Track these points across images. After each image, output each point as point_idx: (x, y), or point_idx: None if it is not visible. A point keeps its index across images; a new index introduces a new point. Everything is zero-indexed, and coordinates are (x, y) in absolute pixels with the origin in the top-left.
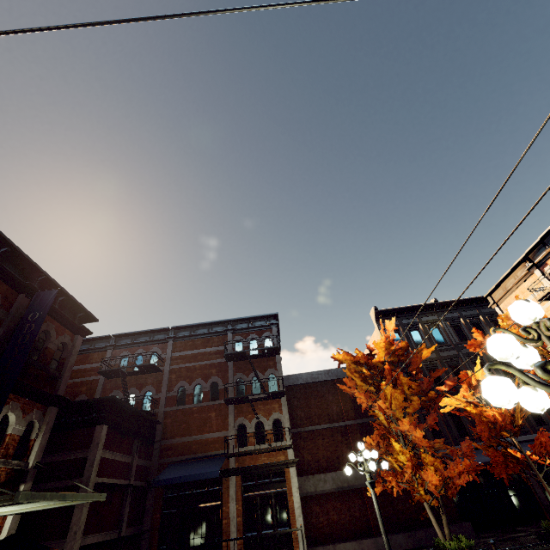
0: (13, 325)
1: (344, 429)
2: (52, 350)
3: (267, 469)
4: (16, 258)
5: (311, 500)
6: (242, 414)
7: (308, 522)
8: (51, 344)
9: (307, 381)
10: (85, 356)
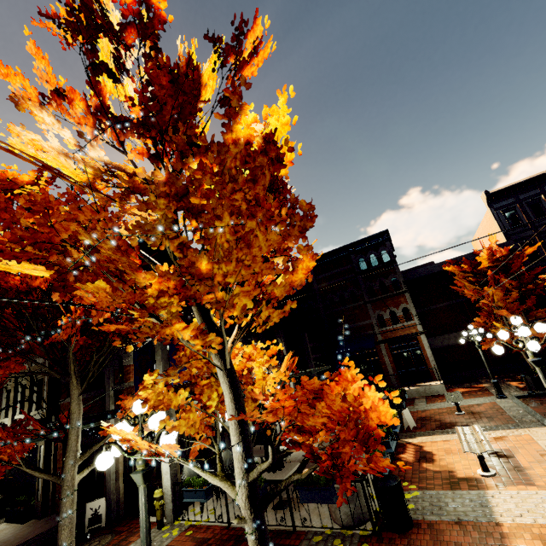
0: None
1: (461, 304)
2: None
3: (404, 338)
4: None
5: (439, 350)
6: (378, 308)
7: (439, 362)
8: None
9: (423, 274)
10: None
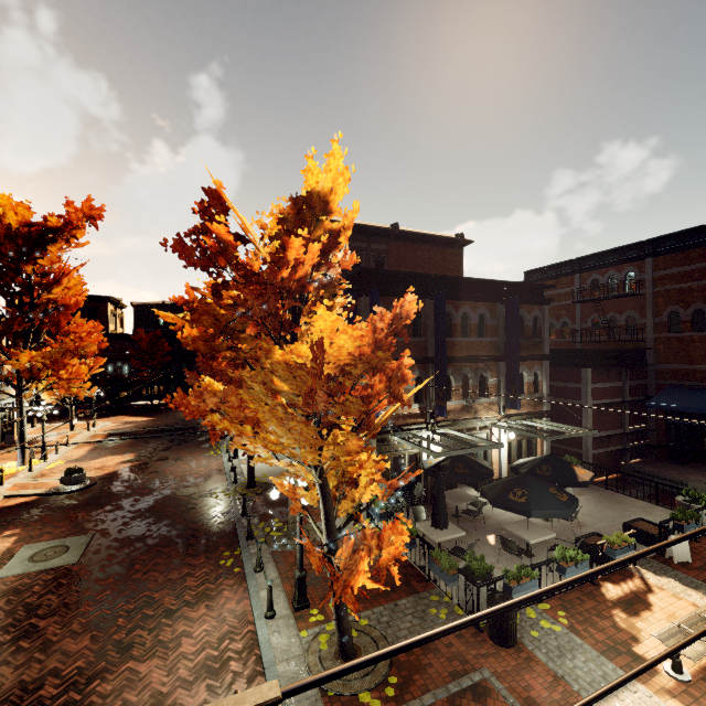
0: (502, 326)
1: None
2: (530, 325)
3: None
4: (484, 283)
5: None
6: None
7: None
8: (527, 322)
9: None
10: (554, 281)
